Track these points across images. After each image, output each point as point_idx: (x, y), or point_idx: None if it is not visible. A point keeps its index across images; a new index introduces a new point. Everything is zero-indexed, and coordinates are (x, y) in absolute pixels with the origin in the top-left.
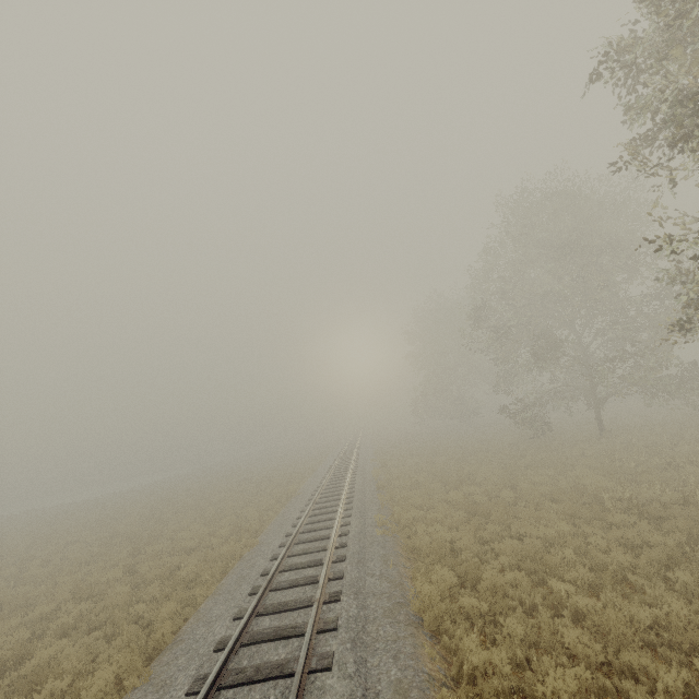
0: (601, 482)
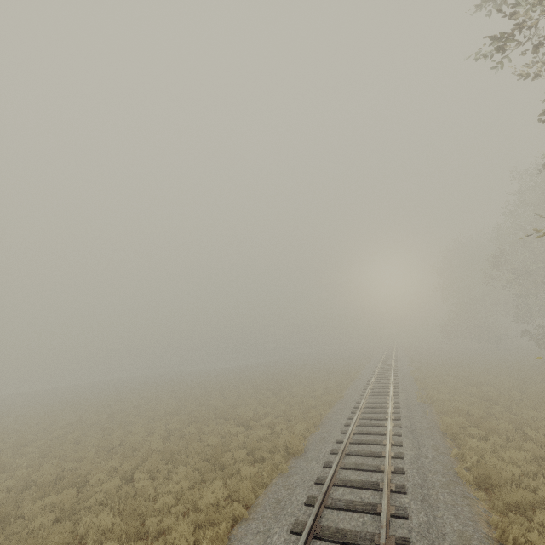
0: None
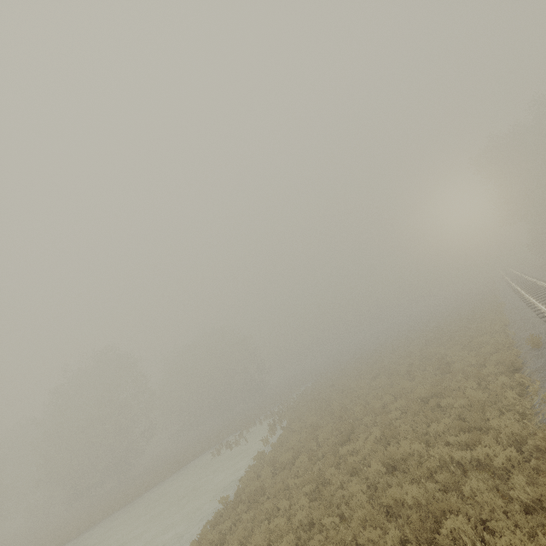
0: None
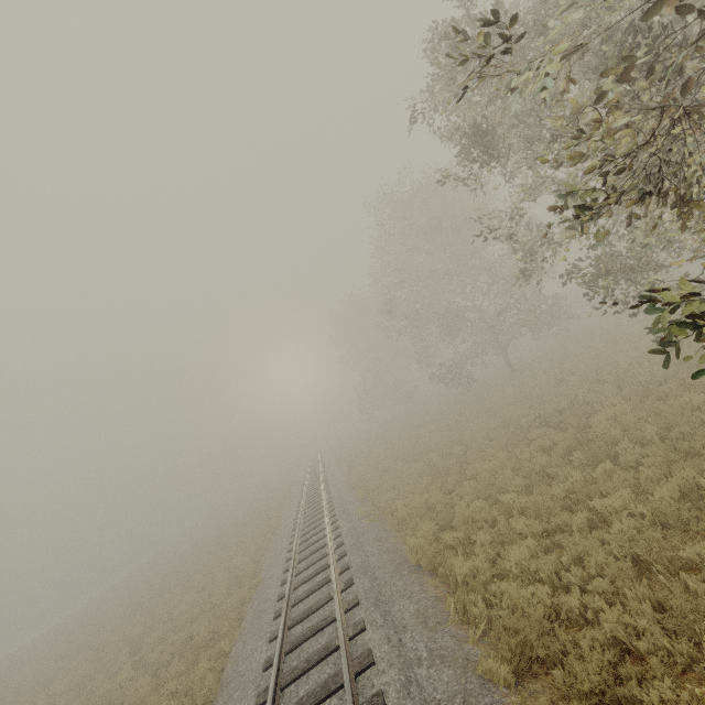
0: (519, 412)
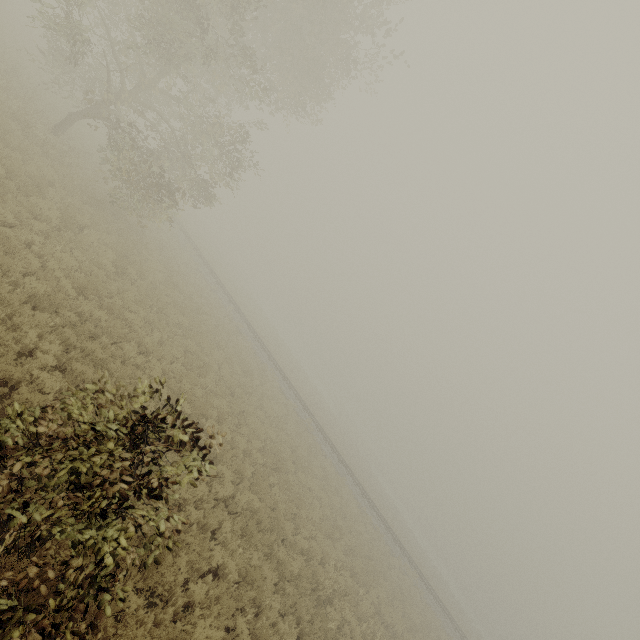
0: None
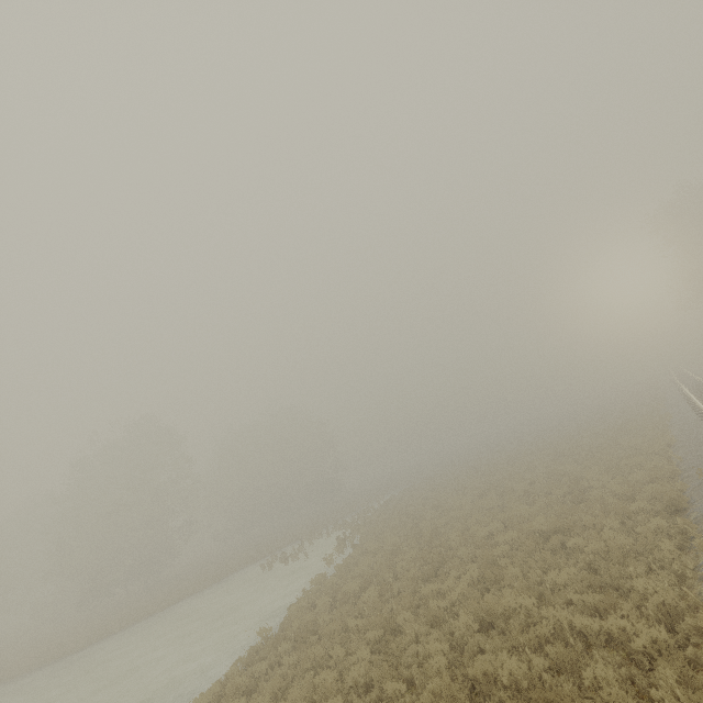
0: None
